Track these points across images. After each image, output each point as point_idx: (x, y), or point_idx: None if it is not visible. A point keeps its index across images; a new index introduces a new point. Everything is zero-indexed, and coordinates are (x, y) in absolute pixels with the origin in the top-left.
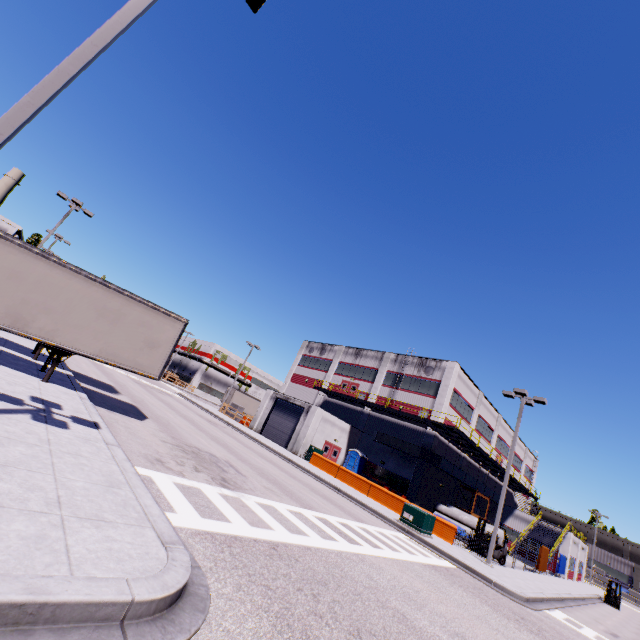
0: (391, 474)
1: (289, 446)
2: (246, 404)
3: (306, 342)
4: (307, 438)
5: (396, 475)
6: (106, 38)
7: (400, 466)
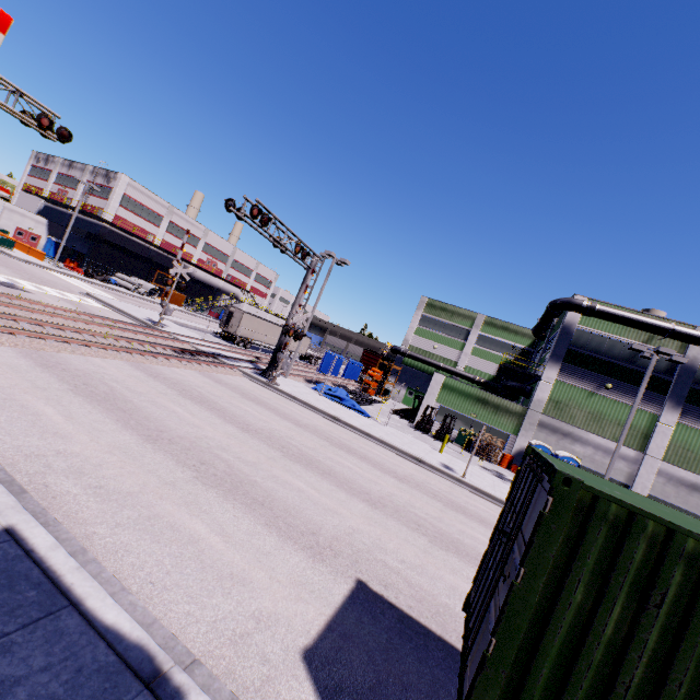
0: (79, 253)
1: None
2: None
3: (34, 153)
4: None
5: (81, 253)
6: None
7: (83, 247)
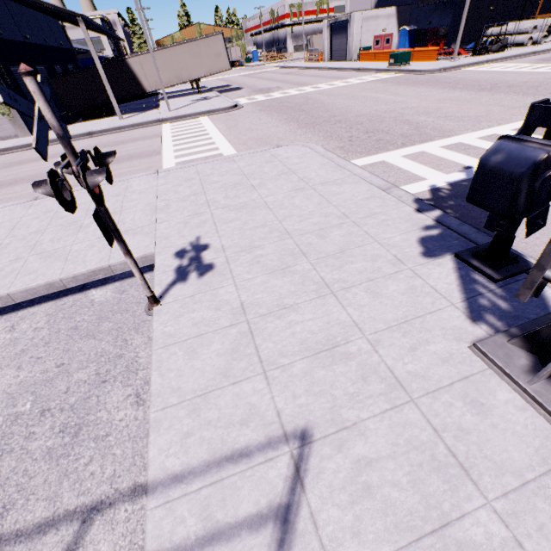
0: (436, 30)
1: (347, 59)
2: None
3: None
4: (355, 45)
5: (440, 29)
6: None
7: (442, 18)
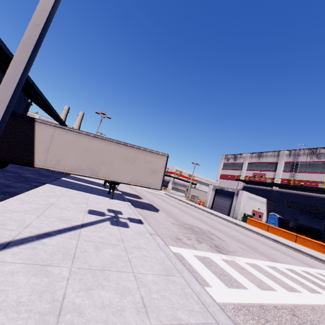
0: (304, 227)
1: (230, 215)
2: (197, 194)
3: (223, 156)
4: (241, 209)
5: (309, 227)
6: None
7: (311, 221)
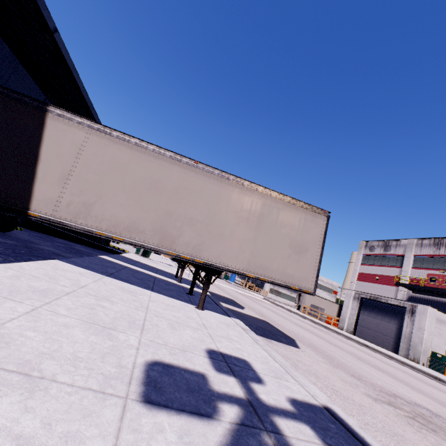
0: None
1: (400, 351)
2: (317, 304)
3: (363, 242)
4: (425, 343)
5: None
6: None
7: None
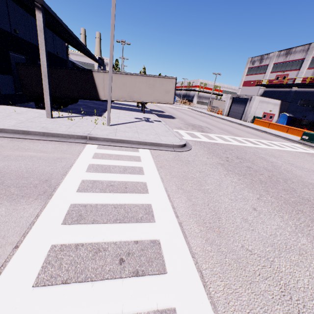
0: (310, 122)
1: (242, 119)
2: (220, 105)
3: (249, 59)
4: (251, 113)
5: (313, 121)
6: (114, 1)
7: None
